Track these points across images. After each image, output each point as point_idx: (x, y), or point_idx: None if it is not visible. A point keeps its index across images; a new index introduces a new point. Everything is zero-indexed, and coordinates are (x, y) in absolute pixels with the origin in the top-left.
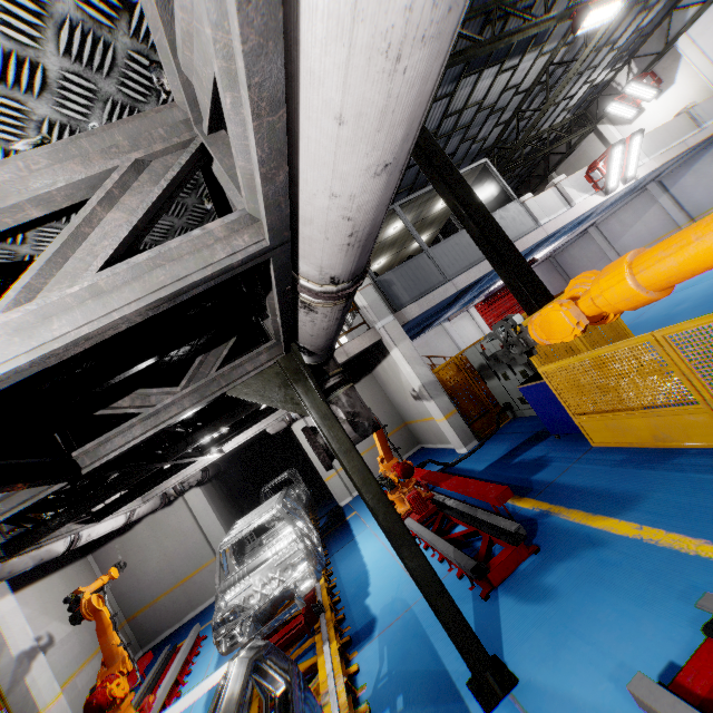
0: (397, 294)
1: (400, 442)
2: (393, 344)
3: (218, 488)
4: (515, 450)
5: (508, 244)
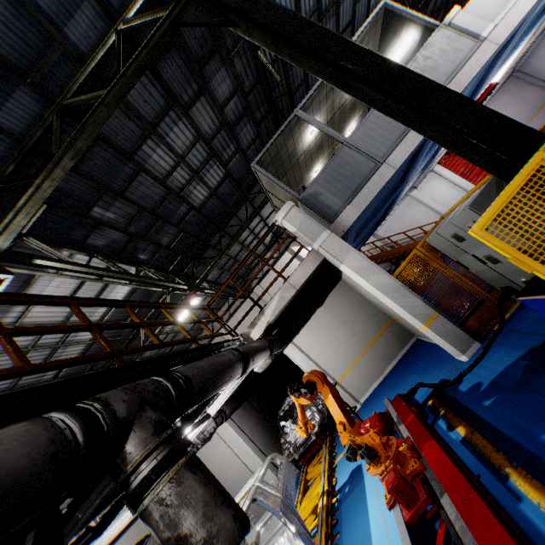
0: (327, 204)
1: (392, 339)
2: (337, 261)
3: (250, 408)
4: (541, 375)
5: (427, 87)
